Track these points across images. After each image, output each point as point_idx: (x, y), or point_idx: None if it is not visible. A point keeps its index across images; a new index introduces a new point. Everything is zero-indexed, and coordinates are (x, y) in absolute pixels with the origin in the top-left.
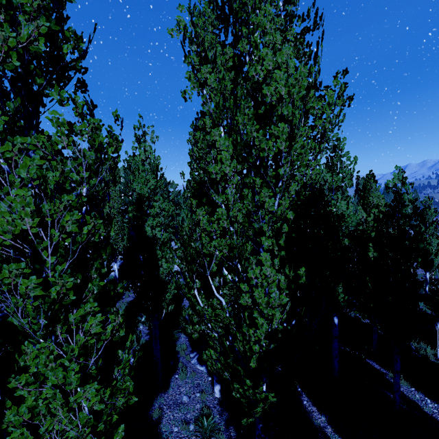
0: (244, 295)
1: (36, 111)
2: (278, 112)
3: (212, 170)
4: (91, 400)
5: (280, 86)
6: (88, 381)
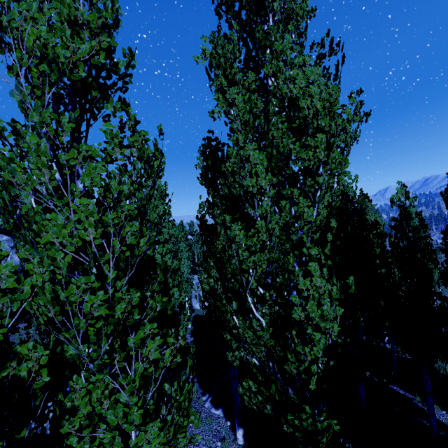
0: (296, 309)
1: (80, 127)
2: (313, 124)
3: (248, 183)
4: (152, 443)
5: (315, 100)
6: (145, 420)
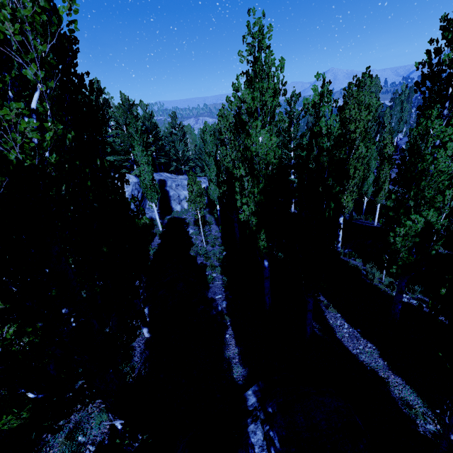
0: None
1: None
2: None
3: None
4: None
5: None
6: None
